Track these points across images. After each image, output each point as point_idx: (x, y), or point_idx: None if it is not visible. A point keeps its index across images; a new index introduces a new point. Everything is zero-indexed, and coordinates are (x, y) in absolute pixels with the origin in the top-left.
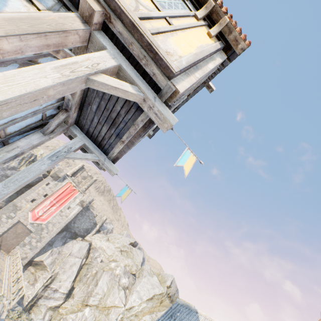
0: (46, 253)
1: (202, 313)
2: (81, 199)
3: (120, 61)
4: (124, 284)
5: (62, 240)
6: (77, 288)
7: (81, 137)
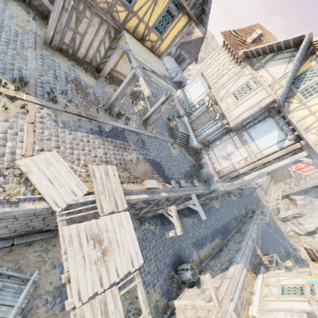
0: (299, 196)
1: None
2: None
3: (309, 153)
4: None
5: (316, 194)
6: None
7: (308, 156)
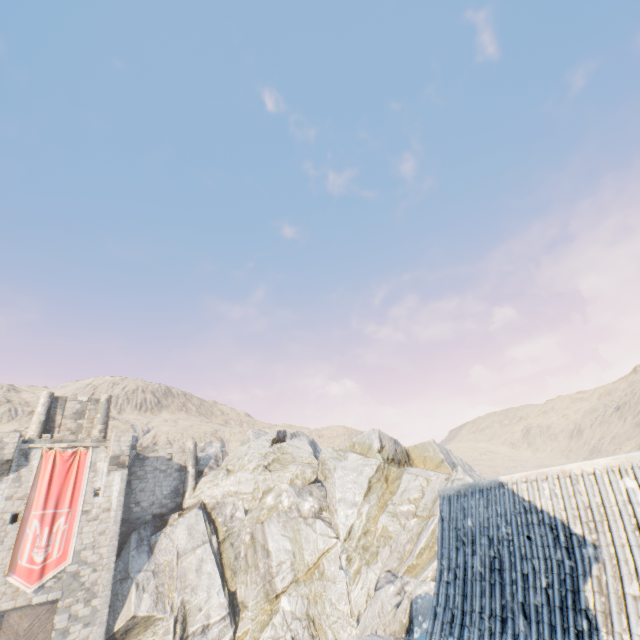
0: (128, 598)
1: (514, 477)
2: (108, 457)
3: None
4: (312, 509)
5: (142, 549)
6: (240, 587)
7: None
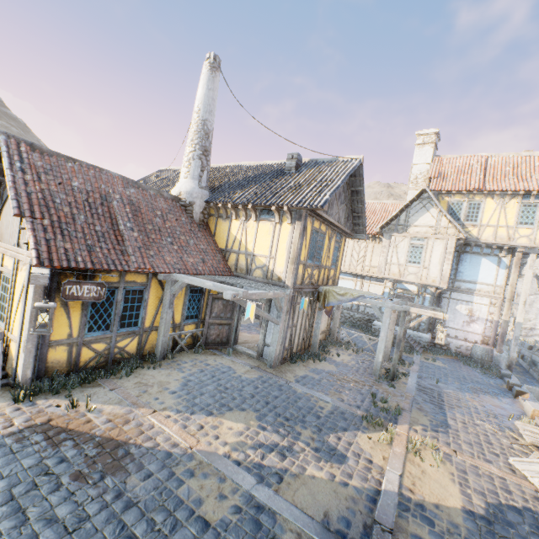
0: None
1: None
2: None
3: (535, 252)
4: None
5: None
6: None
7: None
